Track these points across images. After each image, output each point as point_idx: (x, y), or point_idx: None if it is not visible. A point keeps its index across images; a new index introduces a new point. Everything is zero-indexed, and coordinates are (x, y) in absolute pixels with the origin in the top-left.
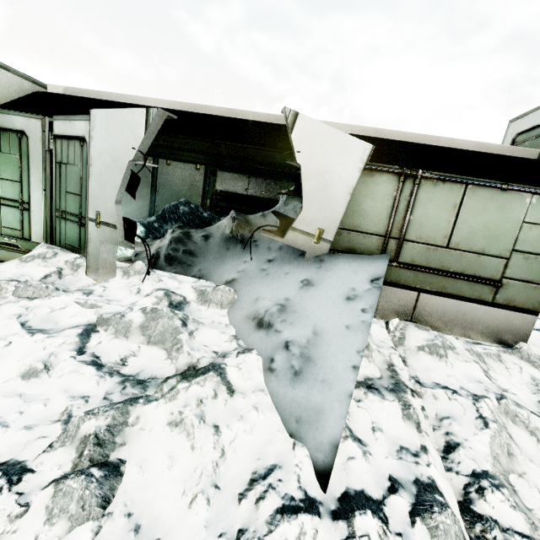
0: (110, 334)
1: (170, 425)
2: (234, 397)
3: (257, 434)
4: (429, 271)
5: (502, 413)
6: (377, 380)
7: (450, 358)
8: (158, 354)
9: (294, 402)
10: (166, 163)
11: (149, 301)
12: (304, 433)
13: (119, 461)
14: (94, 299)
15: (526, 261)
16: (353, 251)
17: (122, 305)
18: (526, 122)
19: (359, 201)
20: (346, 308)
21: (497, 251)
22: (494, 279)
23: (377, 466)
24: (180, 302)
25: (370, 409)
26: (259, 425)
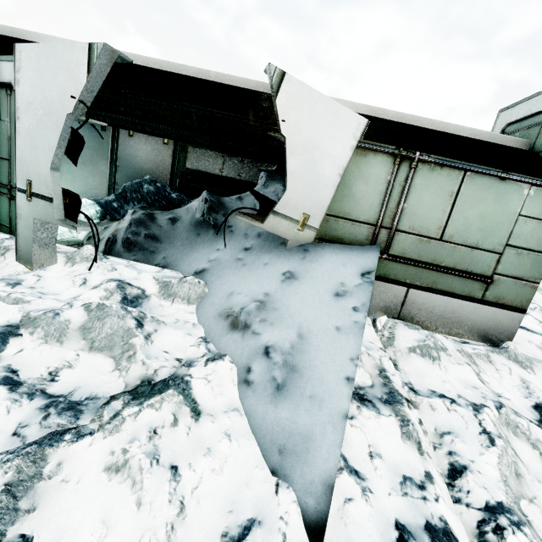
0: (36, 339)
1: (109, 471)
2: (200, 422)
3: (229, 474)
4: (421, 265)
5: (503, 424)
6: (369, 388)
7: (443, 360)
8: (102, 364)
9: (276, 425)
10: (128, 134)
11: (96, 295)
12: (289, 468)
13: (21, 540)
14: (21, 291)
15: (519, 257)
16: (341, 240)
17: (59, 300)
18: (518, 112)
19: (349, 184)
20: (335, 306)
21: (491, 246)
22: (486, 275)
23: (380, 508)
24: (137, 296)
25: (366, 428)
26: (232, 460)
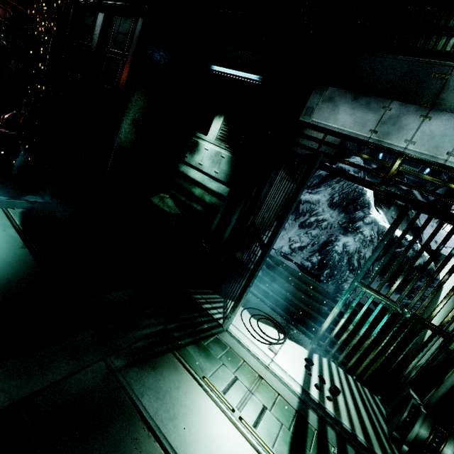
0: None
1: None
2: None
3: None
4: None
5: None
6: None
7: None
8: None
9: None
10: None
11: None
12: None
13: None
14: None
15: None
16: None
17: None
18: None
19: None
20: None
21: None
22: None
23: None
24: None
25: None
26: None
